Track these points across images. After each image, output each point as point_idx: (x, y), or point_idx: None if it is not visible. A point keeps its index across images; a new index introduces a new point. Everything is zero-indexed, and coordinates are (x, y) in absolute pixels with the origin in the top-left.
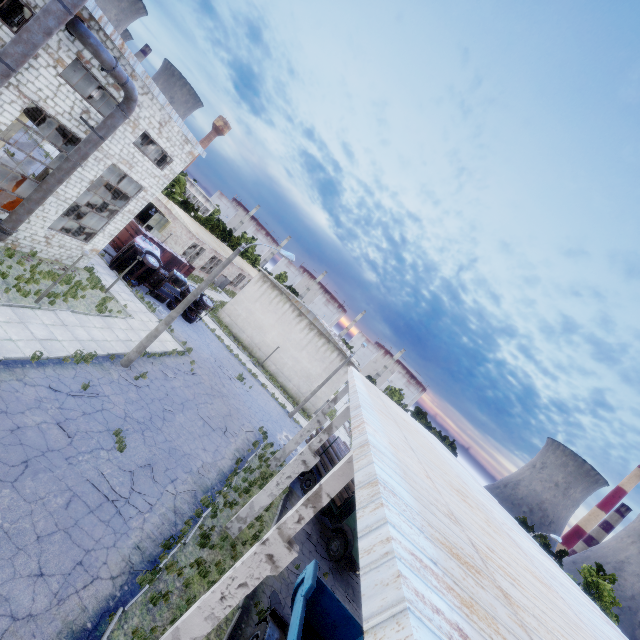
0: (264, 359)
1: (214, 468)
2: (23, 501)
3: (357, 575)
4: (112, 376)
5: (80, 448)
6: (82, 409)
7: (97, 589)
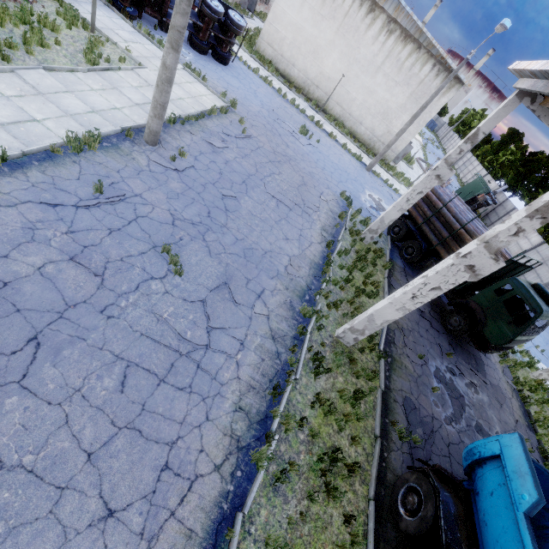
0: (325, 100)
1: (304, 261)
2: (47, 406)
3: (488, 353)
4: (138, 163)
5: (118, 288)
6: (105, 225)
7: (200, 495)
